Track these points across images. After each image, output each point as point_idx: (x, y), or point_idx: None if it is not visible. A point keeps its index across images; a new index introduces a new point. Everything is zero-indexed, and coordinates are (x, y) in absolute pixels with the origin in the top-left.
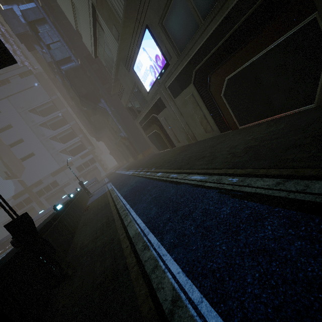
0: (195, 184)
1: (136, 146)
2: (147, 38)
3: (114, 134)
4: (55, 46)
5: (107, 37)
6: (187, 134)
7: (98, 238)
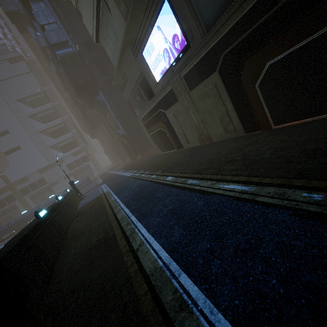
0: (238, 197)
1: (135, 146)
2: (165, 13)
3: (111, 131)
4: (51, 28)
5: (113, 16)
6: (200, 133)
7: (93, 264)
